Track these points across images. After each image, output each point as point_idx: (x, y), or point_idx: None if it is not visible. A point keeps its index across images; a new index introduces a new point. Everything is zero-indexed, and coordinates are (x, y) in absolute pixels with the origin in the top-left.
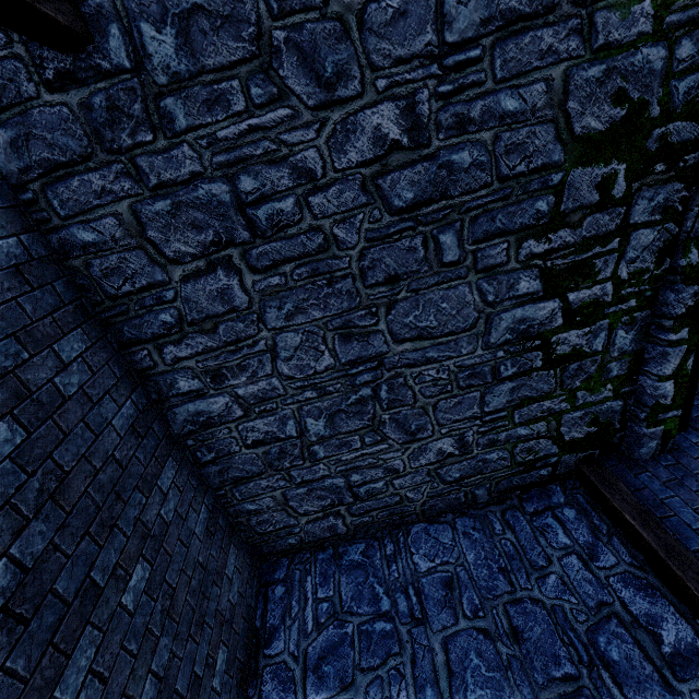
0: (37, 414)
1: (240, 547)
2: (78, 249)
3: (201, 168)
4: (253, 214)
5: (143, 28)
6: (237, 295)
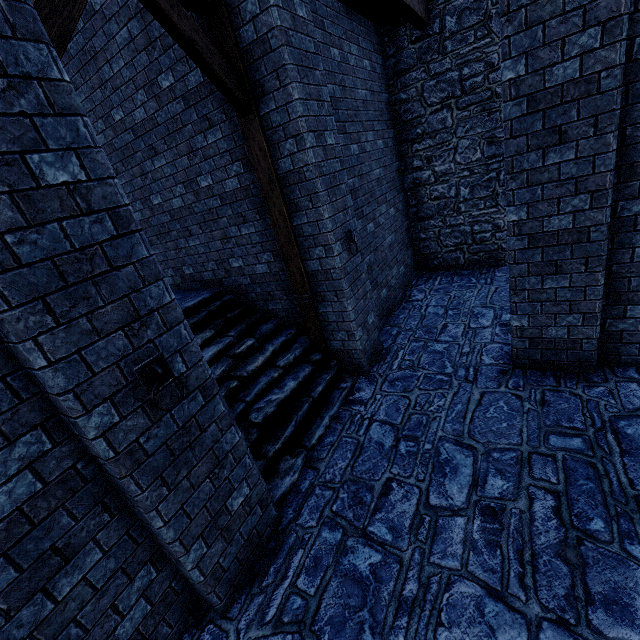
0: (385, 145)
1: (413, 254)
2: (399, 102)
3: (450, 67)
4: (464, 84)
5: (446, 18)
6: (448, 121)
